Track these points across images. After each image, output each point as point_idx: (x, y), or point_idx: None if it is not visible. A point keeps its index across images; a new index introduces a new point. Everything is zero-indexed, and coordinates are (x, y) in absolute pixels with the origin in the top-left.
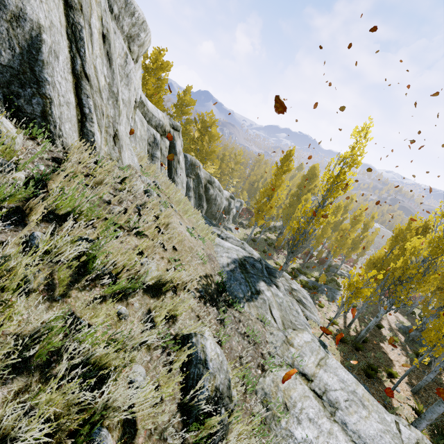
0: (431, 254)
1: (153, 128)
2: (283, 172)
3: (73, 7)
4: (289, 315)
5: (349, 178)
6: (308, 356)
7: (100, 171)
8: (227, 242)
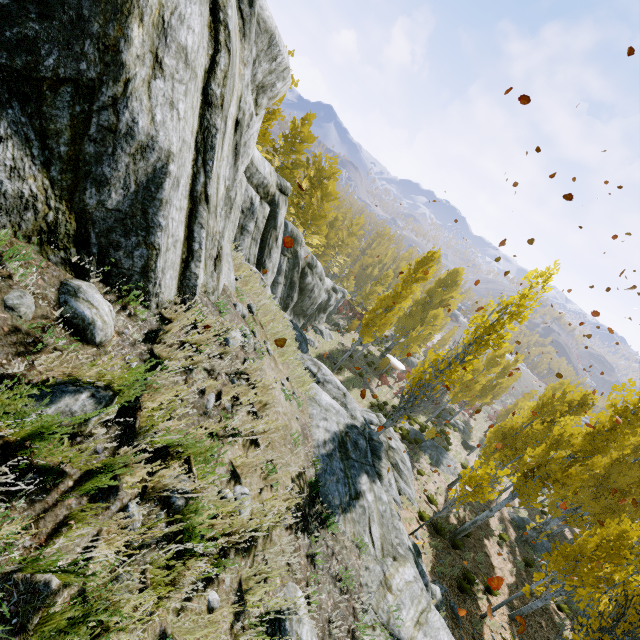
0: (583, 451)
1: (253, 187)
2: (415, 279)
3: (212, 104)
4: (391, 532)
5: (507, 332)
6: (407, 607)
7: (198, 338)
8: (325, 392)
